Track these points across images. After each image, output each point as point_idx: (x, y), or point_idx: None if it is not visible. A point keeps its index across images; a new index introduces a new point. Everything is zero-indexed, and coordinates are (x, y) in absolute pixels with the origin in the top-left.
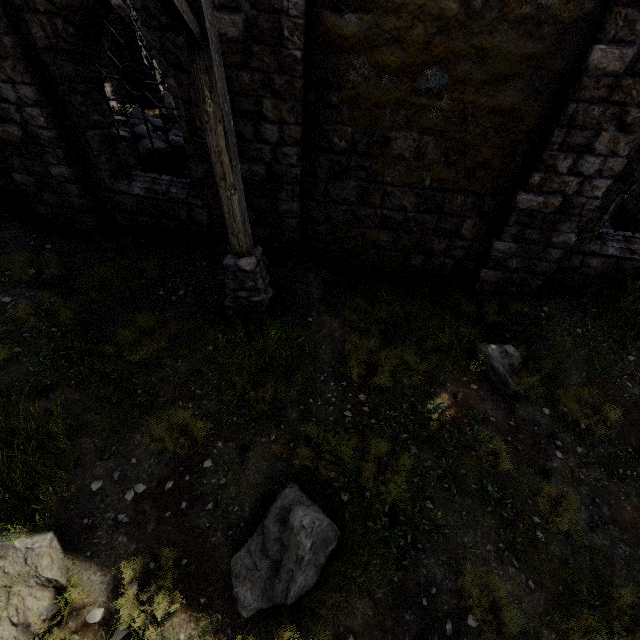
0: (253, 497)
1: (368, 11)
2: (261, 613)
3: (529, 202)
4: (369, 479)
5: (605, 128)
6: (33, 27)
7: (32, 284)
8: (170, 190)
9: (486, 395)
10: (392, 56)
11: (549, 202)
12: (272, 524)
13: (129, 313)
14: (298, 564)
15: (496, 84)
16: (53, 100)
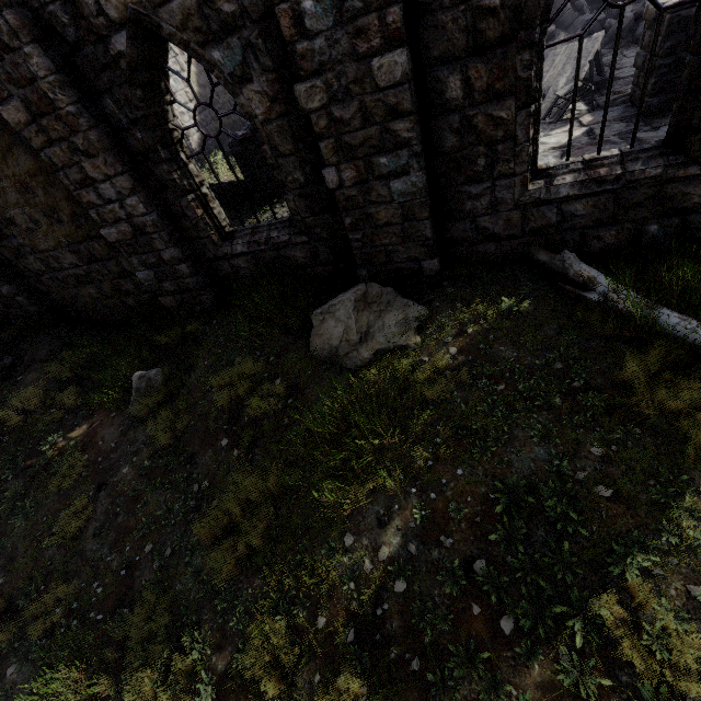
0: None
1: None
2: None
3: (112, 235)
4: None
5: (79, 160)
6: None
7: None
8: None
9: (118, 421)
10: None
11: (122, 230)
12: None
13: None
14: None
15: (10, 156)
16: None
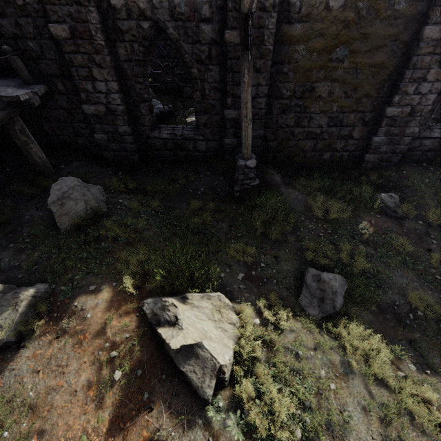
0: (292, 277)
1: (306, 22)
2: (325, 317)
3: (393, 112)
4: (346, 261)
5: (432, 67)
6: (120, 50)
7: (125, 193)
8: (184, 133)
9: (386, 219)
10: (318, 43)
11: (404, 111)
12: (311, 283)
13: (180, 202)
14: (334, 295)
15: (373, 51)
16: (123, 89)
